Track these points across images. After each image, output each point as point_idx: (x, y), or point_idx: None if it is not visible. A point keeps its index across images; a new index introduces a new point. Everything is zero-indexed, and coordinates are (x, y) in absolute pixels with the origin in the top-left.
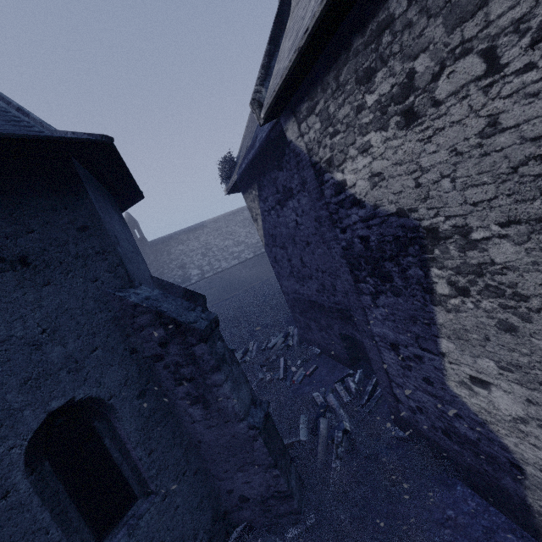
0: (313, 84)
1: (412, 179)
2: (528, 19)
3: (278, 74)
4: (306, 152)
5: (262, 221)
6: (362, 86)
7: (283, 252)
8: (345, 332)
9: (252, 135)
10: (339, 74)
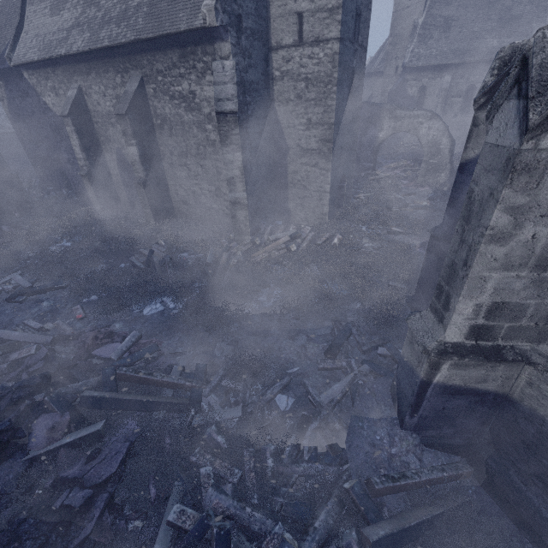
0: (33, 68)
1: (60, 109)
2: (67, 90)
3: (19, 57)
4: (32, 85)
5: (8, 103)
6: (46, 80)
7: (25, 126)
8: (63, 171)
9: (1, 52)
10: (40, 73)
